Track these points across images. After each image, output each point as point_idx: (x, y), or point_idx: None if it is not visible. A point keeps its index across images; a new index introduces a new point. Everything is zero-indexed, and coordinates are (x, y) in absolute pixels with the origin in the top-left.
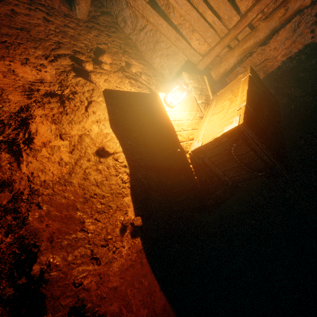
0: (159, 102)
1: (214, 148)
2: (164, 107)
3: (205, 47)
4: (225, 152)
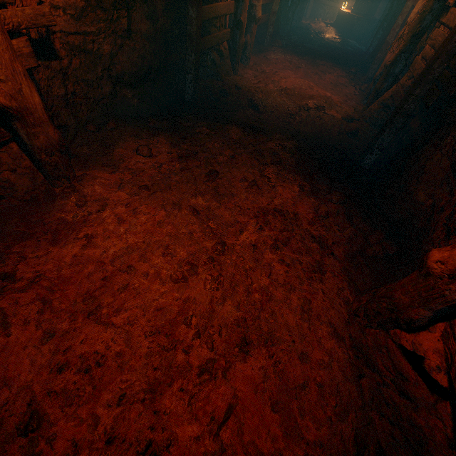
0: (340, 11)
1: (356, 5)
2: (341, 10)
3: (354, 4)
4: (359, 4)
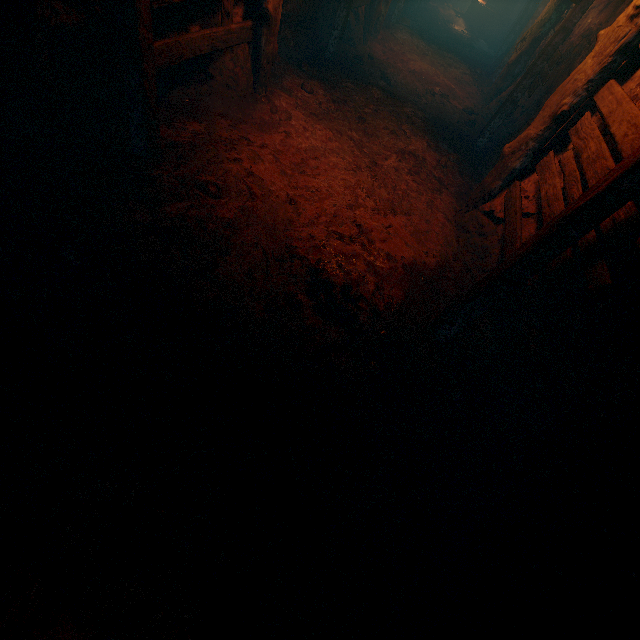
0: None
1: None
2: None
3: None
4: None
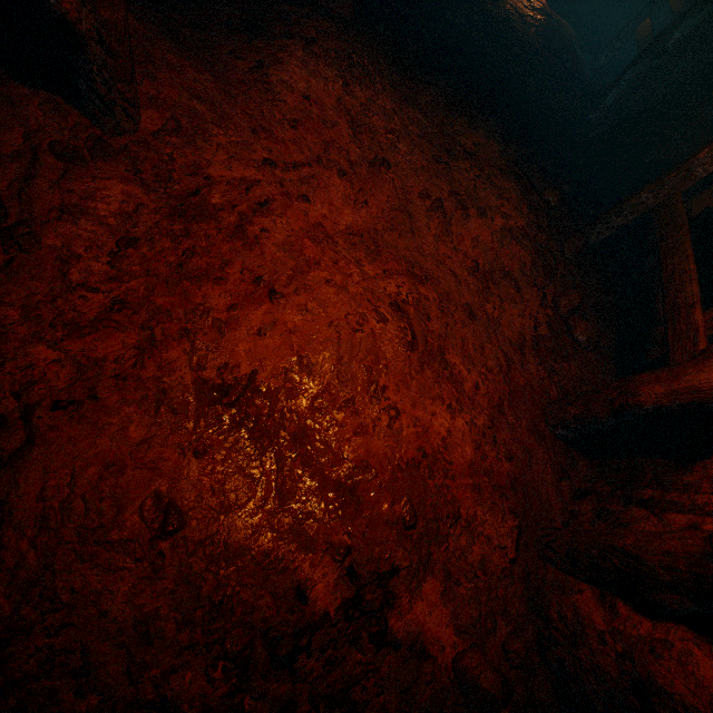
0: None
1: None
2: None
3: None
4: None
